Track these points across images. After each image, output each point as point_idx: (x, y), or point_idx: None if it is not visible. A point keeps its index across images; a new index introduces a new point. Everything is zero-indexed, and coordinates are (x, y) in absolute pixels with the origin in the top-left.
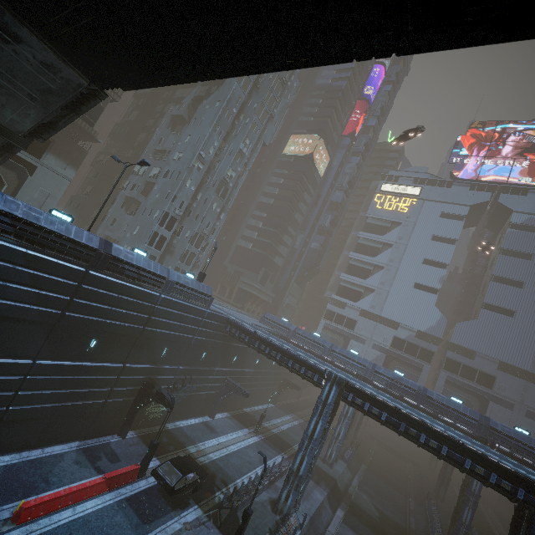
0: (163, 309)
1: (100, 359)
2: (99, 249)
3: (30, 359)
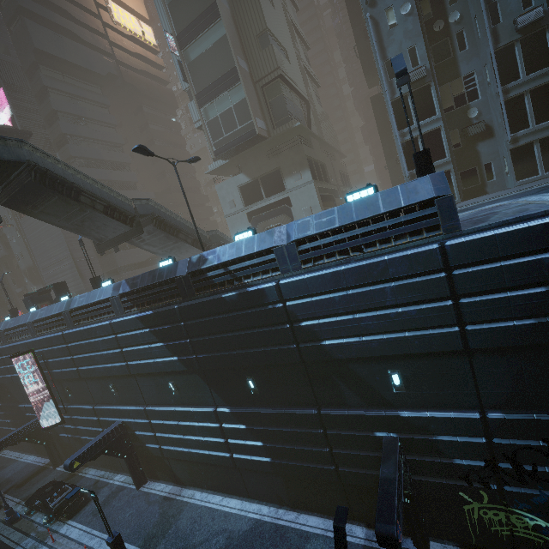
0: (302, 303)
1: (278, 403)
2: (178, 276)
3: (213, 407)
